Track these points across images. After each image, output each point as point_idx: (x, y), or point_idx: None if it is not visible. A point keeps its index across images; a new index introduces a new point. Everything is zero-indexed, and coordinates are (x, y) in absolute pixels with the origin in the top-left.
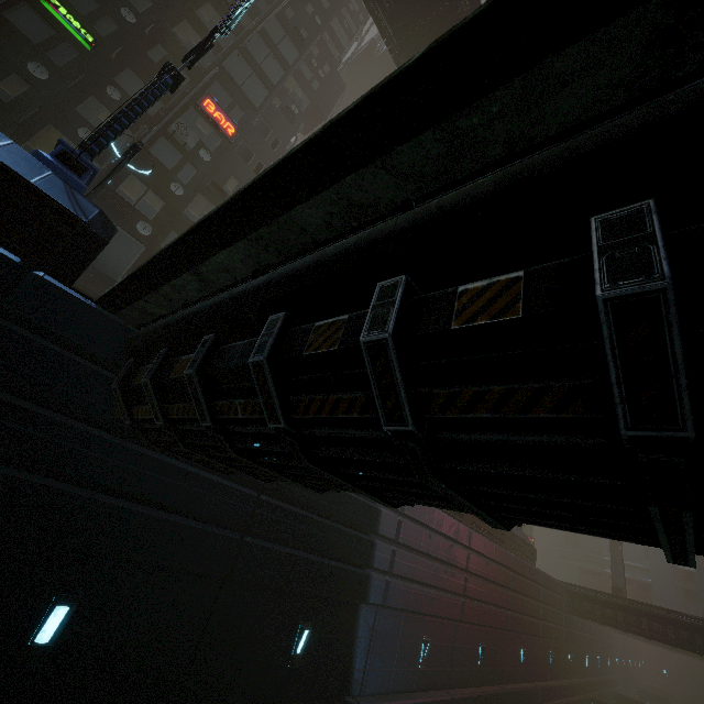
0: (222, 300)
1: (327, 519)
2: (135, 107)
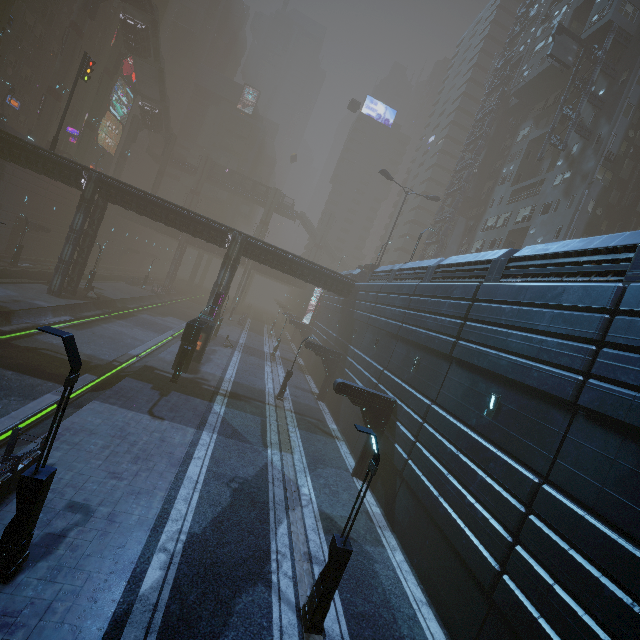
0: None
1: None
2: None
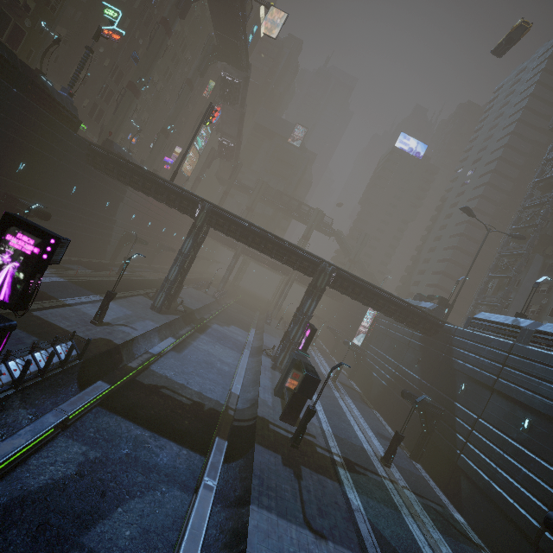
0: (120, 163)
1: (117, 183)
2: (81, 68)
